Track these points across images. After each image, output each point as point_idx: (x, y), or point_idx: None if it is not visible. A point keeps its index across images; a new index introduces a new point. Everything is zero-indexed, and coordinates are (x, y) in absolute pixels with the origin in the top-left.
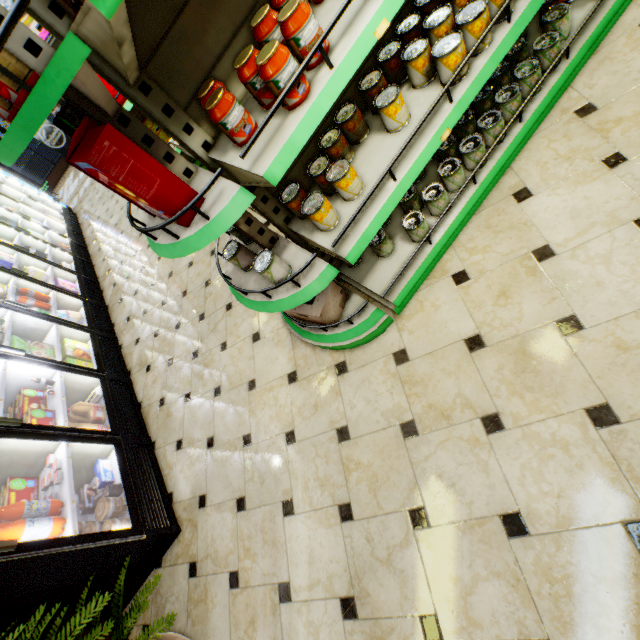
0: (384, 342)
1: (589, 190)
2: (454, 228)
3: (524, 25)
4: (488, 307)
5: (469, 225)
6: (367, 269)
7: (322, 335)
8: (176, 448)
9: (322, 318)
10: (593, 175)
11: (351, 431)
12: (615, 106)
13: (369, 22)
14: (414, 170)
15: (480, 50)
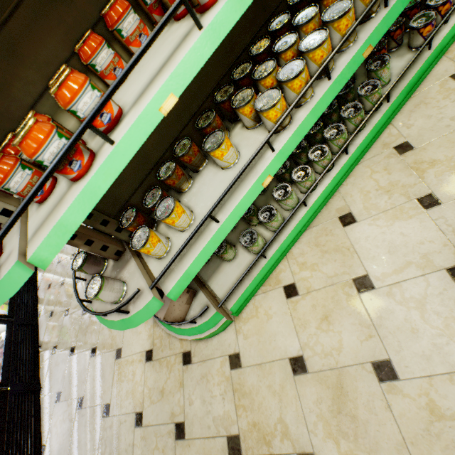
0: (223, 341)
1: (406, 227)
2: (286, 244)
3: (343, 82)
4: (312, 329)
5: (301, 239)
6: (213, 269)
7: (171, 326)
8: (55, 400)
9: (166, 320)
10: (409, 212)
11: (186, 430)
12: (429, 148)
13: (153, 97)
14: (236, 213)
15: (302, 103)
